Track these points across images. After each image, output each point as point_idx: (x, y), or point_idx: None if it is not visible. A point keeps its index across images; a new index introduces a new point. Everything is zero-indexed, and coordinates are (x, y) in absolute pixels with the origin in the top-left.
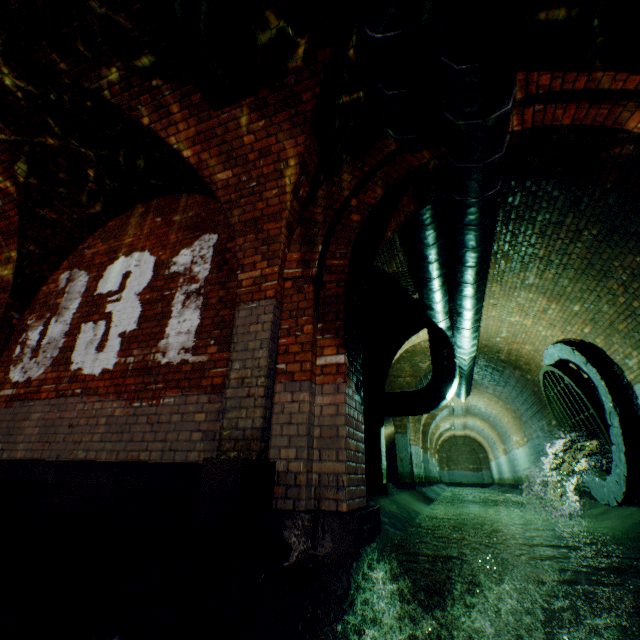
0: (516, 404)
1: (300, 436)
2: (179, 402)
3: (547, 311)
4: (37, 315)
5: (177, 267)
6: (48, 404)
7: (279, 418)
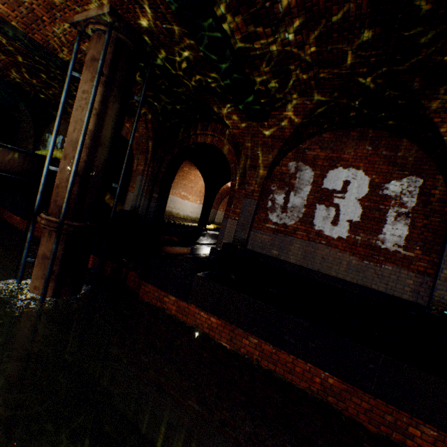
0: None
1: None
2: (394, 270)
3: None
4: (277, 185)
5: (388, 192)
6: (303, 242)
7: None
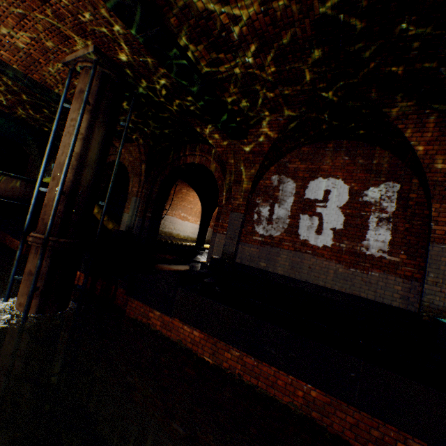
0: None
1: None
2: (381, 277)
3: None
4: (261, 198)
5: (368, 198)
6: (289, 253)
7: None
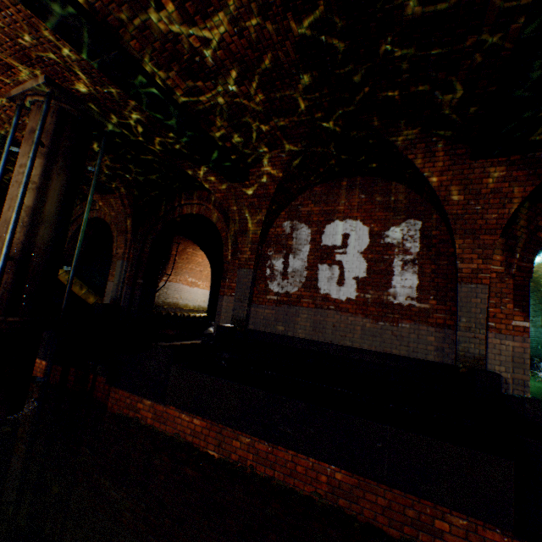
0: None
1: (506, 362)
2: (413, 328)
3: None
4: (273, 249)
5: (390, 240)
6: (310, 311)
7: (492, 351)
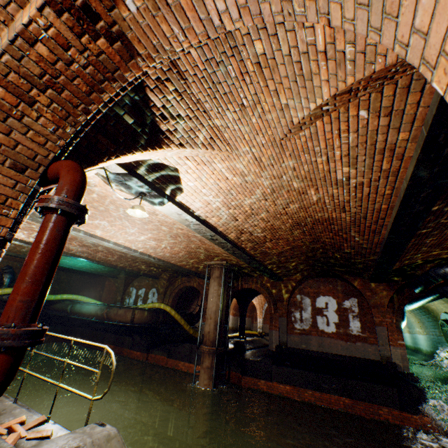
0: (422, 318)
1: (399, 358)
2: (361, 344)
3: (444, 304)
4: (294, 308)
5: (345, 306)
6: (316, 337)
7: (393, 353)
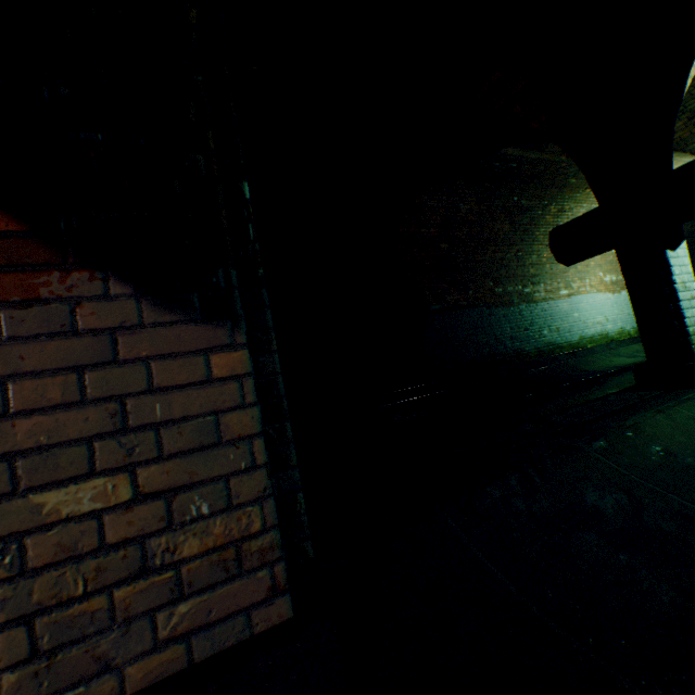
0: None
1: None
2: None
3: None
4: None
5: None
6: None
7: None
